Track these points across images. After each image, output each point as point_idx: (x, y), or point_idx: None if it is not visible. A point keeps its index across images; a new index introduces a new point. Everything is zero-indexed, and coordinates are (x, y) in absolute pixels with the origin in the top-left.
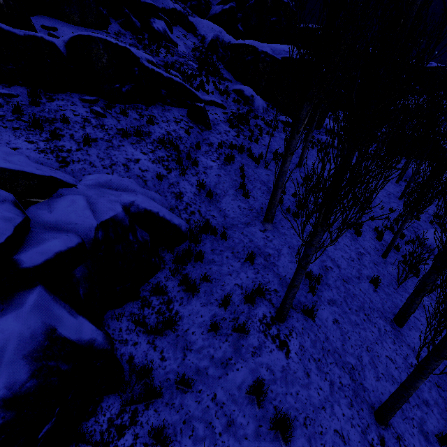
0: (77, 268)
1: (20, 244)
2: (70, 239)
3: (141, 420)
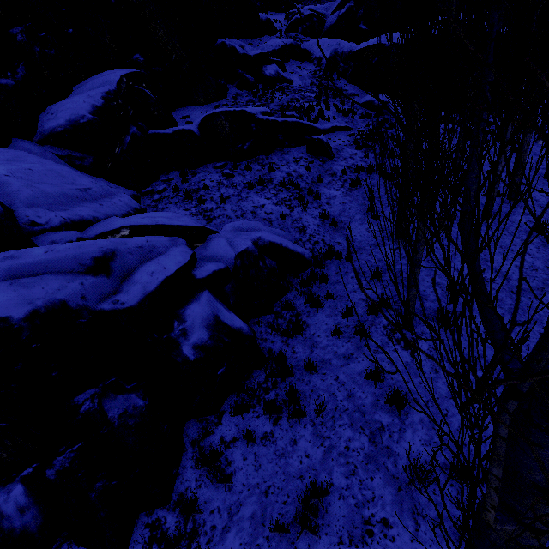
0: (226, 286)
1: (194, 267)
2: (220, 264)
3: (280, 387)
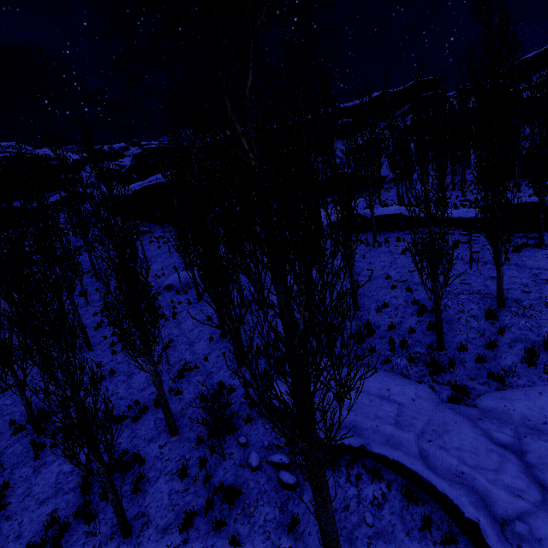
0: None
1: None
2: None
3: None
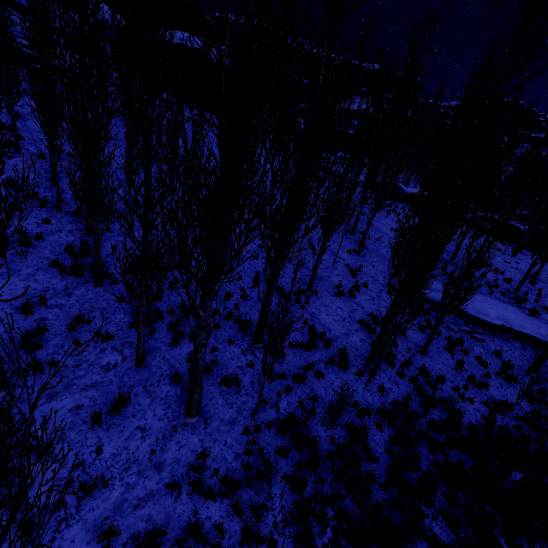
0: None
1: None
2: None
3: None
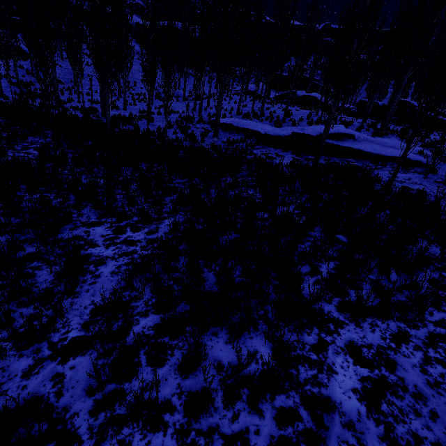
0: None
1: None
2: None
3: None
